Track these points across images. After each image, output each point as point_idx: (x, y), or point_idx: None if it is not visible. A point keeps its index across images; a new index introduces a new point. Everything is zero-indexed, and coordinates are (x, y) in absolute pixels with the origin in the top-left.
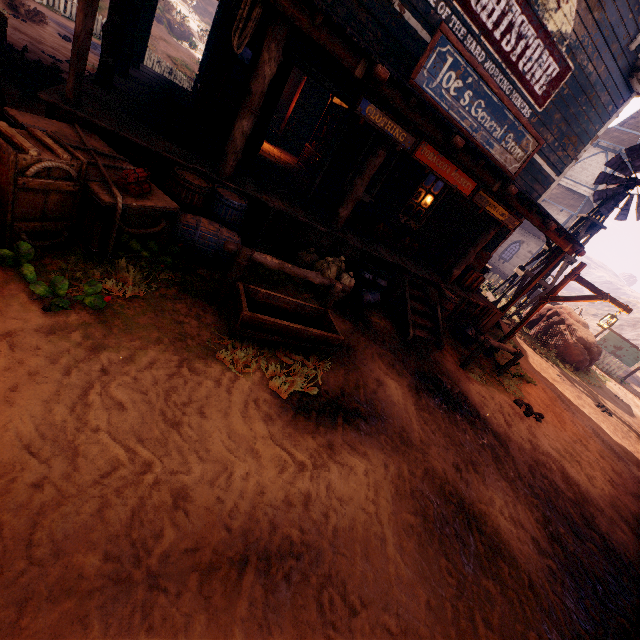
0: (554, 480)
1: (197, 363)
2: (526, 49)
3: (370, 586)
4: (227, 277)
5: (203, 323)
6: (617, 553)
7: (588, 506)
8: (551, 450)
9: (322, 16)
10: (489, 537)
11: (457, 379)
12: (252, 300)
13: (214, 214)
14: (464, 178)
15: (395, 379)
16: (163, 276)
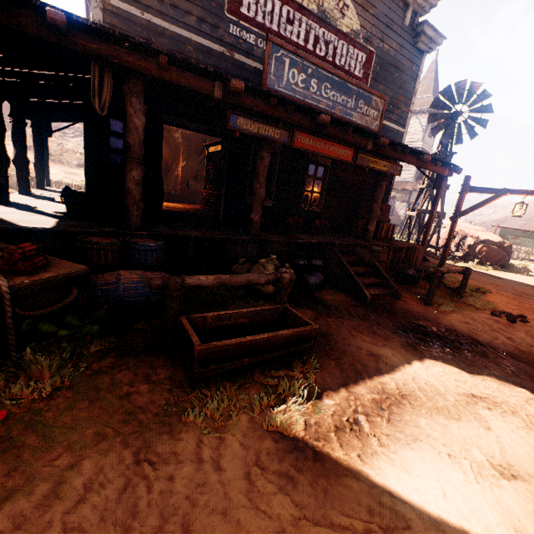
0: None
1: (159, 445)
2: (335, 50)
3: None
4: (165, 317)
5: (155, 383)
6: None
7: None
8: None
9: (166, 58)
10: None
11: (433, 317)
12: (202, 330)
13: (134, 264)
14: (341, 148)
15: (385, 345)
16: (93, 348)
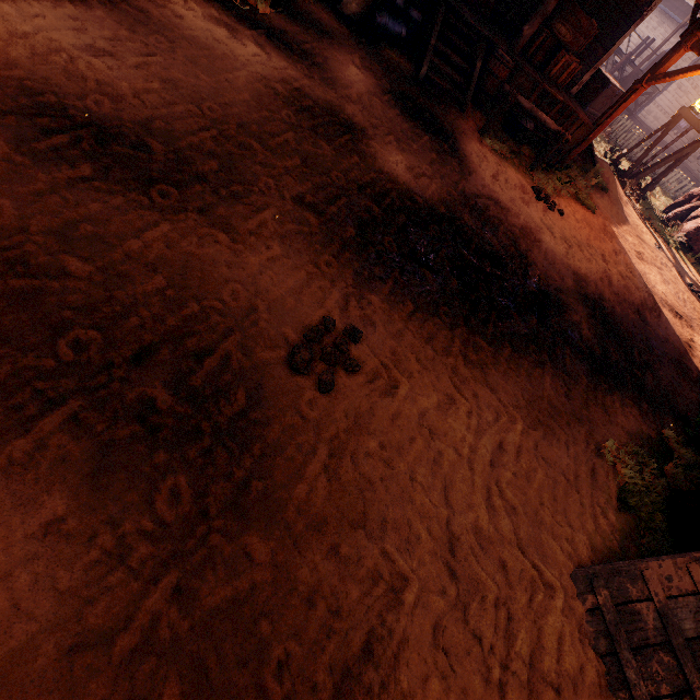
0: (507, 217)
1: None
2: None
3: (200, 62)
4: None
5: None
6: (528, 268)
7: (534, 248)
8: (537, 219)
9: None
10: (361, 150)
11: (460, 130)
12: None
13: None
14: None
15: (365, 74)
16: None
